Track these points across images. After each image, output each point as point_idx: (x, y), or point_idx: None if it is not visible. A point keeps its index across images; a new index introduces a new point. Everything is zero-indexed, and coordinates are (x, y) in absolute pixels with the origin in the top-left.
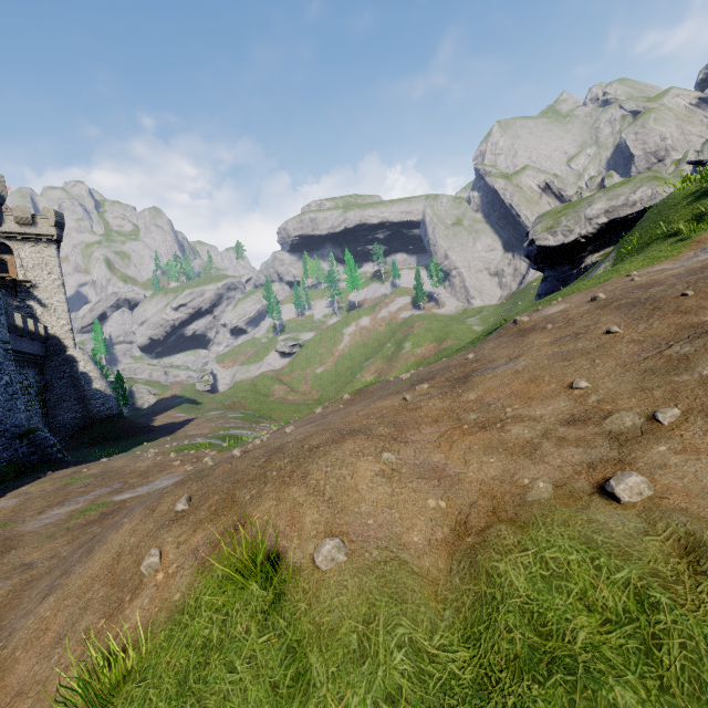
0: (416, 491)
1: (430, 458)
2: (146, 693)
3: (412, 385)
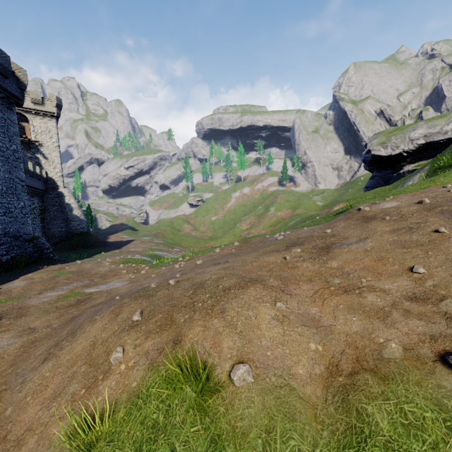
0: (301, 335)
1: (309, 310)
2: (113, 451)
3: (287, 247)
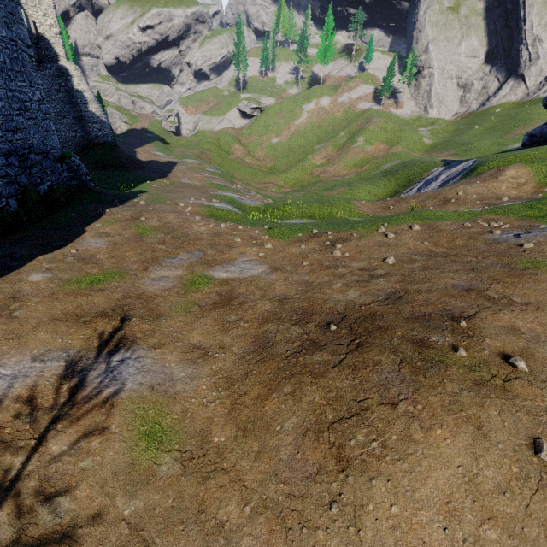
0: None
1: None
2: None
3: None
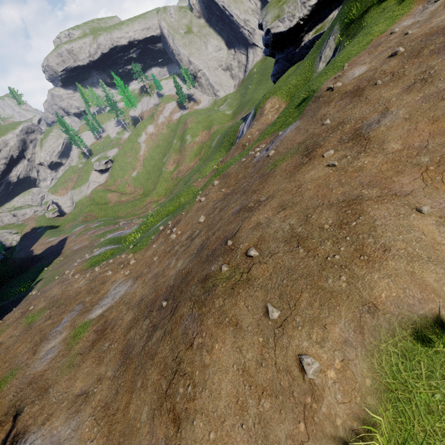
0: None
1: None
2: None
3: (306, 155)
